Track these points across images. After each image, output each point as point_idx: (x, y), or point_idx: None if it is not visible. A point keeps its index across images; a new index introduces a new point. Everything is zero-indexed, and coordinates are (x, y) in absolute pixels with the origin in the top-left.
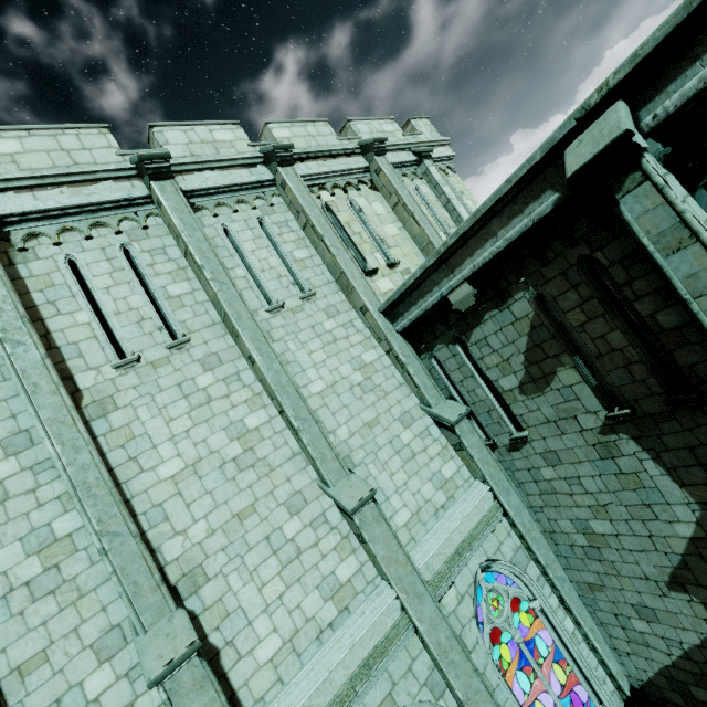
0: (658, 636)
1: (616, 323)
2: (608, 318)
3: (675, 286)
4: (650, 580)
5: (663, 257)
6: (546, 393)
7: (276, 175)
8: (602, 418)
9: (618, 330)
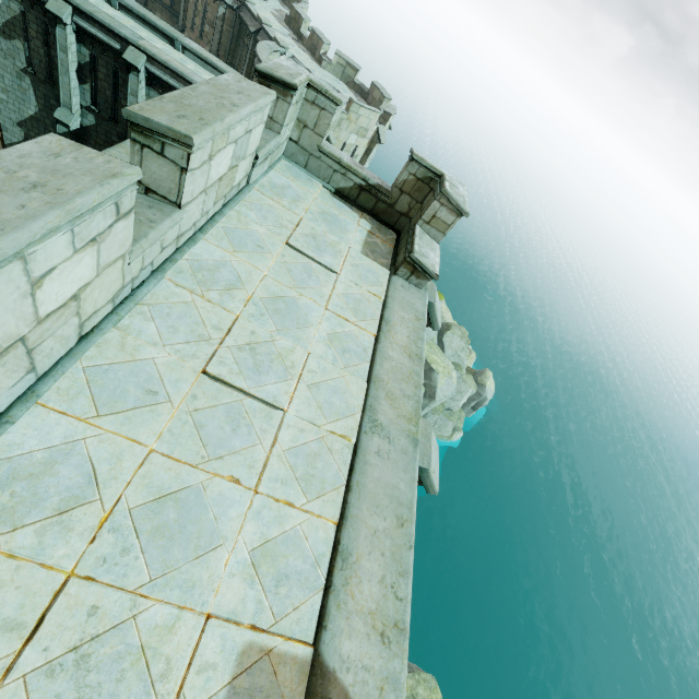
0: (5, 137)
1: (45, 49)
2: (43, 45)
3: (58, 58)
4: (12, 120)
5: (60, 50)
6: (7, 42)
7: None
8: (25, 67)
9: (44, 51)
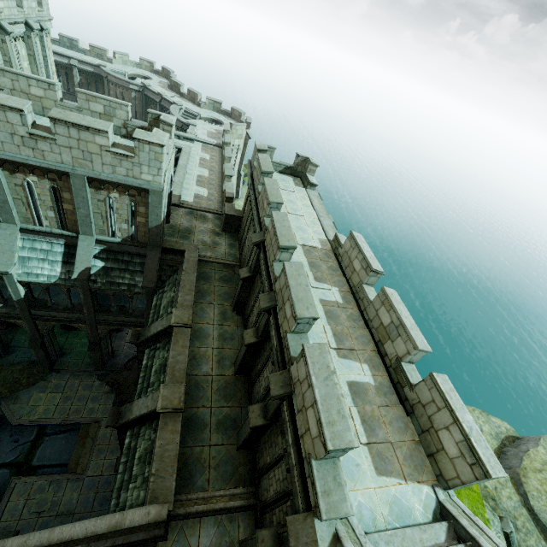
0: None
1: None
2: None
3: None
4: None
5: None
6: None
7: (2, 35)
8: None
9: None
